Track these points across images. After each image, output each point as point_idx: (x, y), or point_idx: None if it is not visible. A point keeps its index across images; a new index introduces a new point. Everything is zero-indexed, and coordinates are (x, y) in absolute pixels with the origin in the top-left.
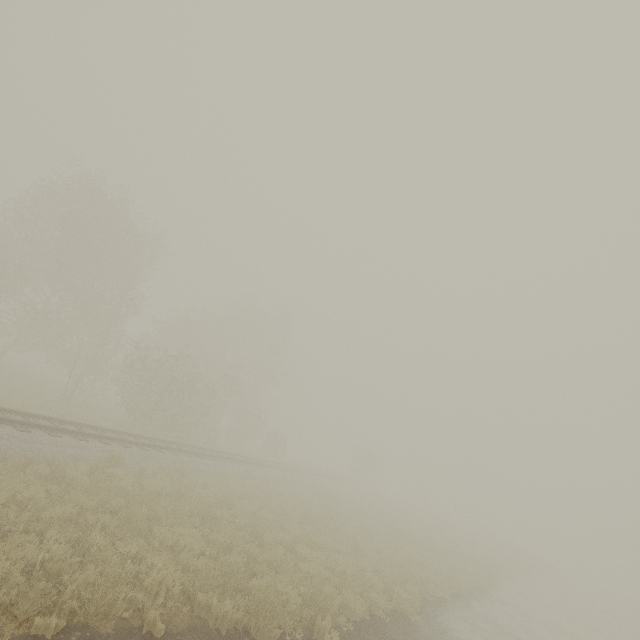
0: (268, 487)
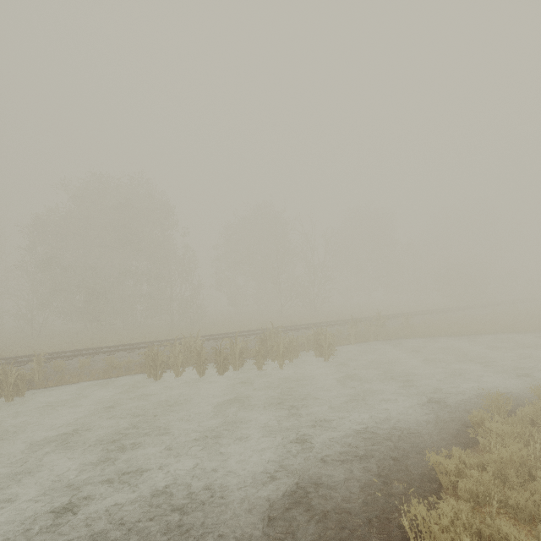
0: None
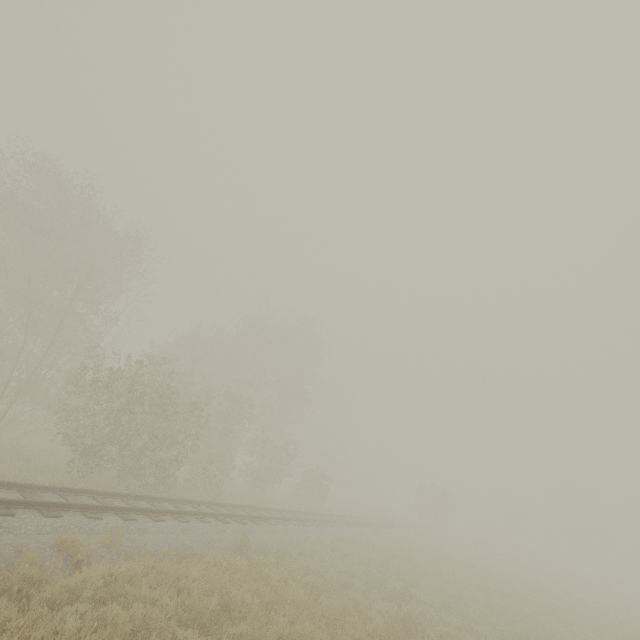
0: (283, 566)
